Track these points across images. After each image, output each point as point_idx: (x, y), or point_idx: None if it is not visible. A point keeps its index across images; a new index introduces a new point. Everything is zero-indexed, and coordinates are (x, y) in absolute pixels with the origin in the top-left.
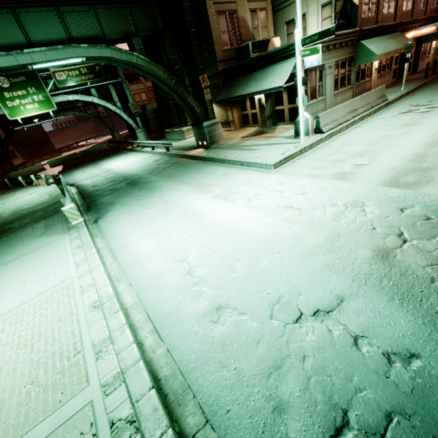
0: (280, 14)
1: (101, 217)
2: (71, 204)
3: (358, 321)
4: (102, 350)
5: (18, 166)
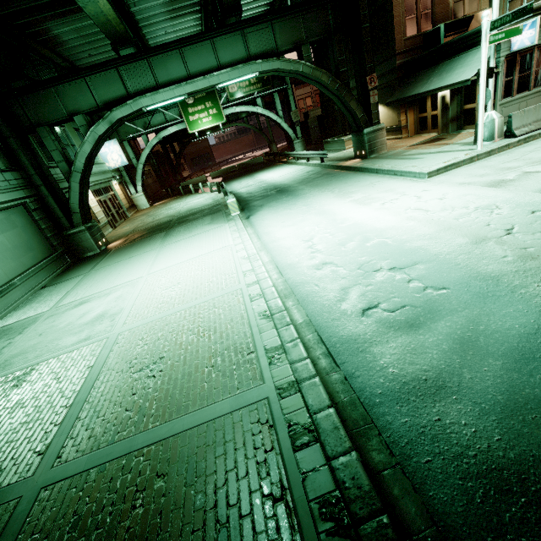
0: None
1: (252, 215)
2: (233, 199)
3: (419, 273)
4: (248, 273)
5: (186, 178)
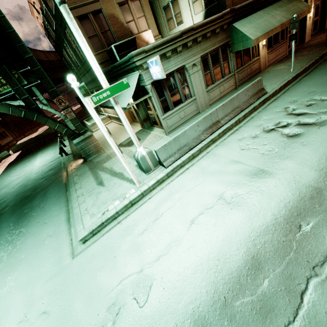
0: None
1: None
2: None
3: None
4: None
5: (2, 148)
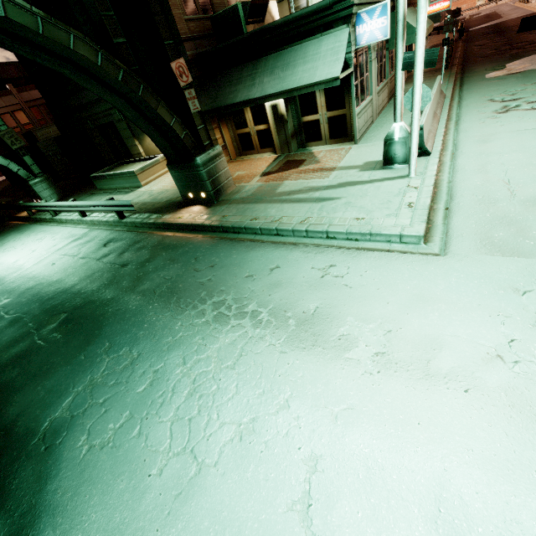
0: None
1: None
2: None
3: None
4: None
5: None
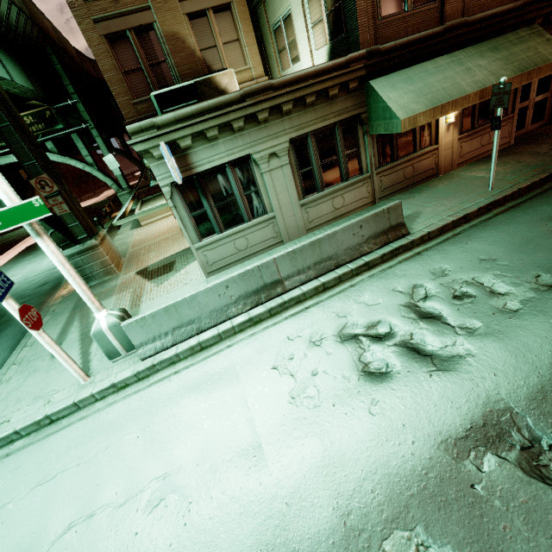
0: (264, 11)
1: None
2: None
3: None
4: None
5: None
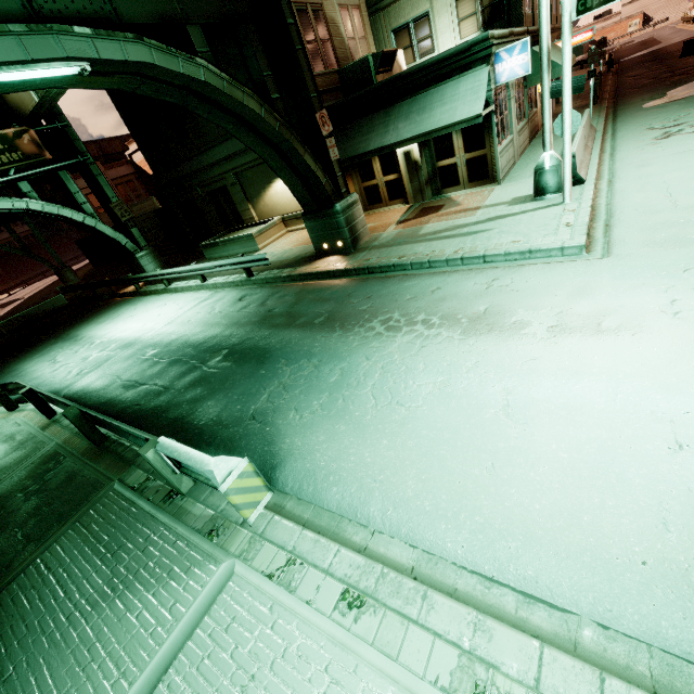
0: (382, 18)
1: (276, 465)
2: (240, 464)
3: None
4: None
5: None
